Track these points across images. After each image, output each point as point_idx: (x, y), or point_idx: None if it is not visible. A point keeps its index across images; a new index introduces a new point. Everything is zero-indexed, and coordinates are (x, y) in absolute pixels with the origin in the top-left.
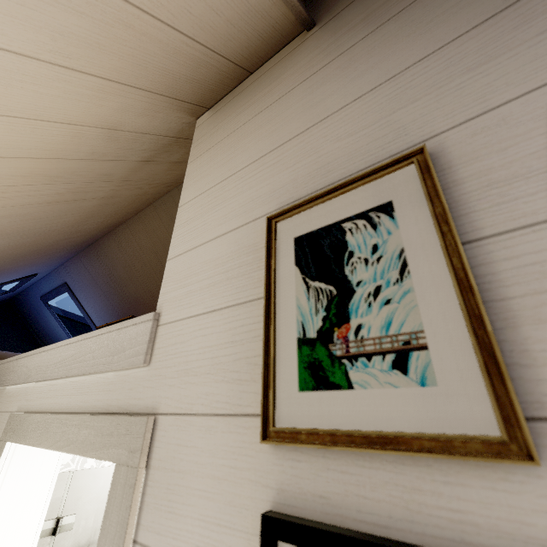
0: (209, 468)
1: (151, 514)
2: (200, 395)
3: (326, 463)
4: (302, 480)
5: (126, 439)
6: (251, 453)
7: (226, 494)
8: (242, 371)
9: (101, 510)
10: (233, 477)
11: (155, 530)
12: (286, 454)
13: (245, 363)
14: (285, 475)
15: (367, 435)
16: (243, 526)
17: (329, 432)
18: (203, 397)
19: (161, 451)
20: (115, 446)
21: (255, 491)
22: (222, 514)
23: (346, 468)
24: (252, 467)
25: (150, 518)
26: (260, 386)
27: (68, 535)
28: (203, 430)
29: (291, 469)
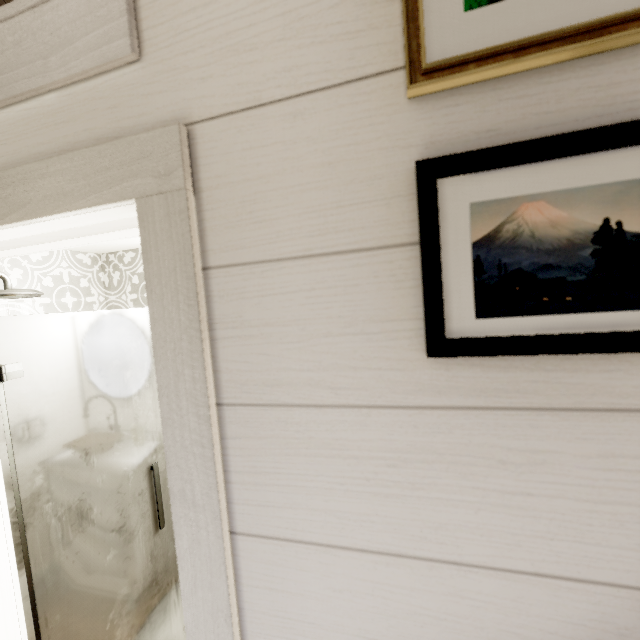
0: (312, 158)
1: (224, 235)
2: (271, 75)
3: (497, 96)
4: (462, 124)
5: (143, 165)
6: (380, 120)
7: (346, 175)
8: (349, 19)
9: (55, 358)
10: (354, 154)
11: (237, 246)
12: (437, 104)
13: (354, 6)
14: (437, 126)
15: (573, 32)
16: (376, 195)
17: (519, 43)
18: (279, 75)
19: (215, 167)
20: (125, 179)
21: (391, 158)
22: (343, 196)
23: (525, 92)
24: (384, 134)
25: (224, 239)
26: (386, 33)
27: (21, 382)
28: (290, 118)
29: (444, 118)
